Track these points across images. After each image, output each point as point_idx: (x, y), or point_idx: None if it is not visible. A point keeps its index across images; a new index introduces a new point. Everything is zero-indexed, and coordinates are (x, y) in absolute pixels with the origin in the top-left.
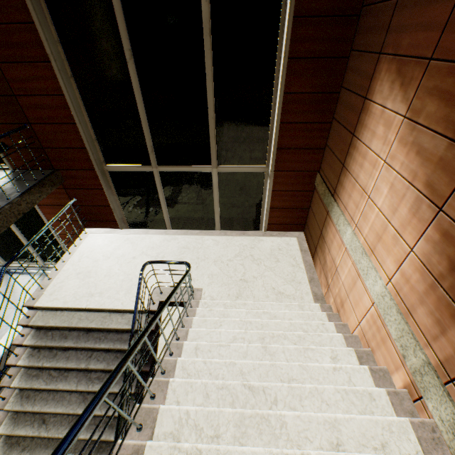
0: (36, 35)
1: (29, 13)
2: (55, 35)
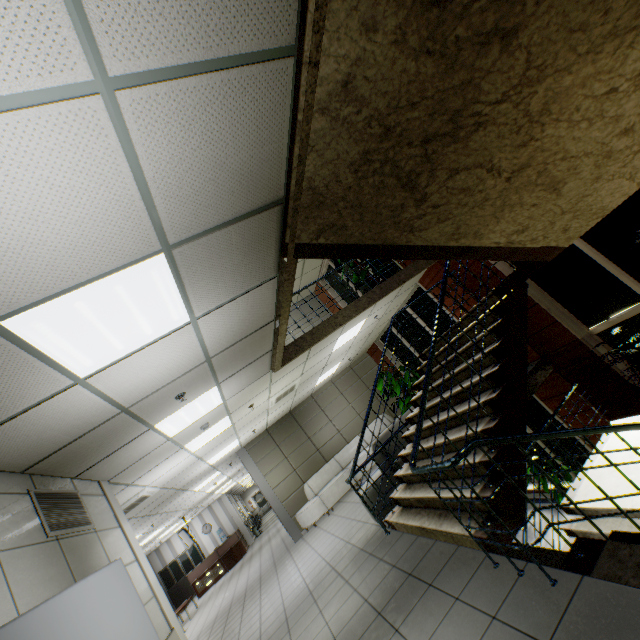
0: None
1: None
2: None
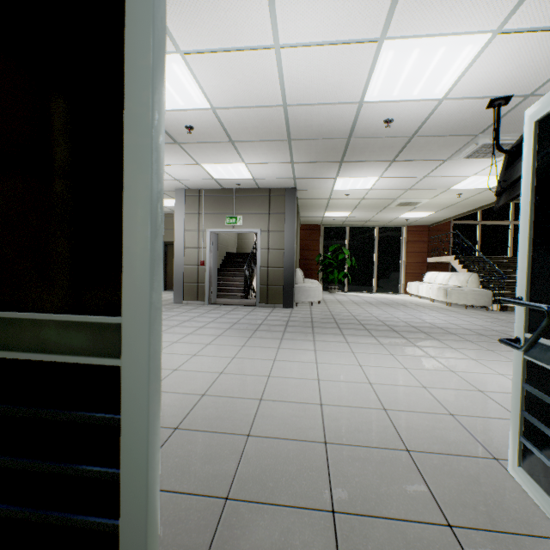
0: None
1: None
2: None
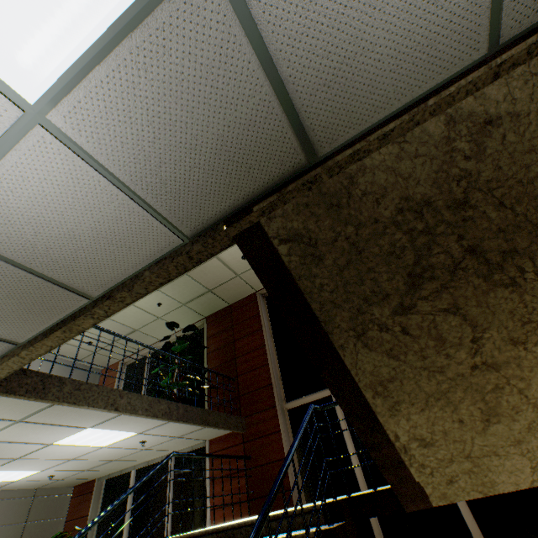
0: (259, 318)
1: (258, 310)
2: (268, 317)
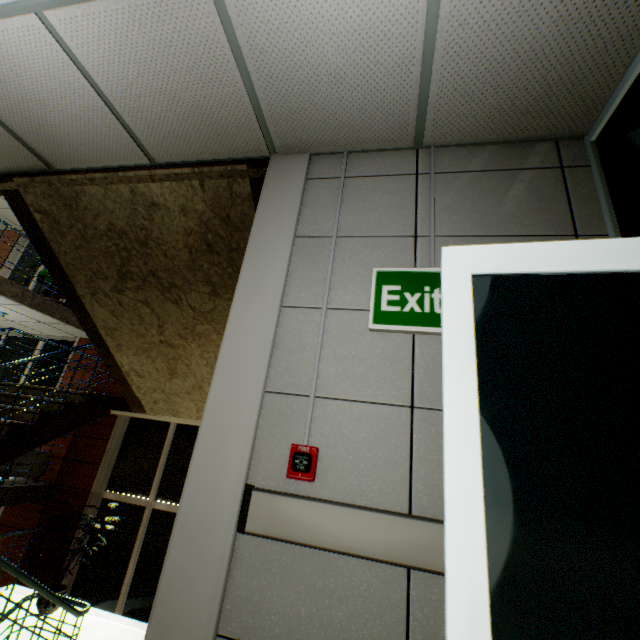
0: None
1: None
2: None
